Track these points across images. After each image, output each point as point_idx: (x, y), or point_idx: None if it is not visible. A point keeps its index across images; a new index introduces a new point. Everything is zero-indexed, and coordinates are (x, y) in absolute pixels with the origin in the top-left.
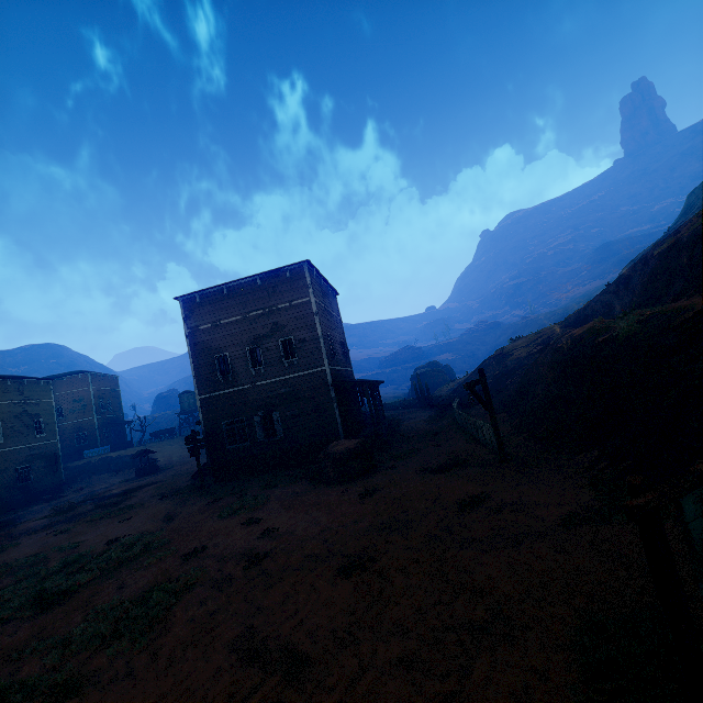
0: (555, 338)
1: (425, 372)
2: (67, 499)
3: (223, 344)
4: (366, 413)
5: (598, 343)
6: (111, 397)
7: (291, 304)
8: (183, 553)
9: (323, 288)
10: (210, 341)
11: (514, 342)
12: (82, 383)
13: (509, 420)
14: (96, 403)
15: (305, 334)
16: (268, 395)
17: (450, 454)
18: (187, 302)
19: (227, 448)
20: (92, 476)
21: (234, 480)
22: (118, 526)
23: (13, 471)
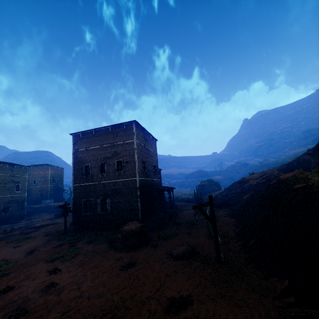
0: (273, 176)
1: (205, 184)
2: (19, 224)
3: (89, 159)
4: (167, 202)
5: (297, 188)
6: (58, 177)
7: (124, 142)
8: (0, 288)
9: (146, 136)
10: (83, 157)
11: (251, 175)
12: (46, 170)
13: (235, 225)
14: (50, 179)
15: (129, 159)
16: (106, 189)
17: (192, 243)
18: (75, 136)
19: (82, 214)
20: (40, 213)
21: (82, 232)
22: (9, 250)
23: (1, 207)
